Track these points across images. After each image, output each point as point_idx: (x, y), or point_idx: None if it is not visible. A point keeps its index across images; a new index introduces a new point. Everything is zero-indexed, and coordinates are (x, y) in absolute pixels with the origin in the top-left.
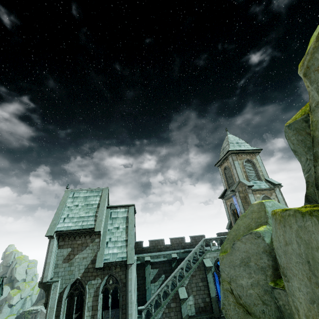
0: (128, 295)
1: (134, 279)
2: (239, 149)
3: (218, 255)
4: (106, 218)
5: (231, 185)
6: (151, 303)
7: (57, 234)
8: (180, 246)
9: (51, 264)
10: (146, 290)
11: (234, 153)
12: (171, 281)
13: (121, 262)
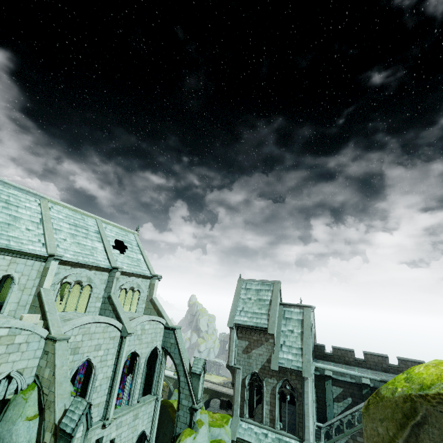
0: (305, 407)
1: (311, 393)
2: None
3: None
4: (279, 317)
5: None
6: (331, 425)
7: (236, 326)
8: (379, 367)
9: (233, 352)
10: (327, 406)
11: None
12: (357, 412)
13: (297, 372)
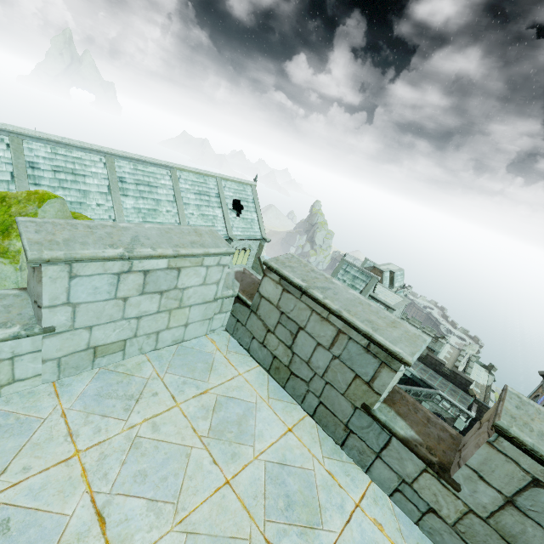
0: None
1: None
2: None
3: (441, 412)
4: None
5: None
6: None
7: None
8: (432, 367)
9: None
10: None
11: None
12: None
13: None
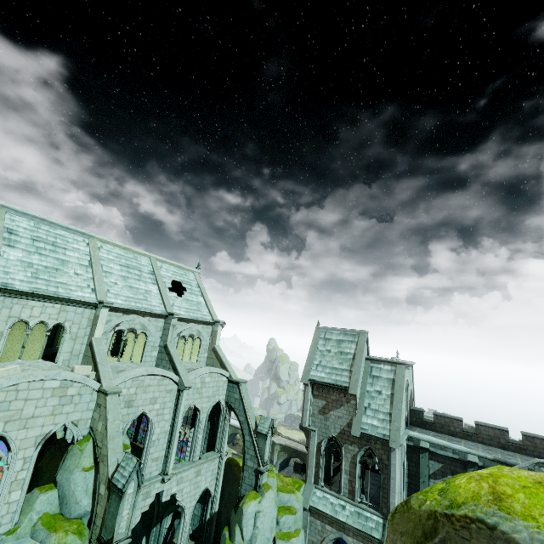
0: (391, 482)
1: (400, 467)
2: None
3: None
4: (365, 374)
5: None
6: None
7: (311, 382)
8: (495, 443)
9: (308, 411)
10: (421, 483)
11: None
12: None
13: (382, 440)
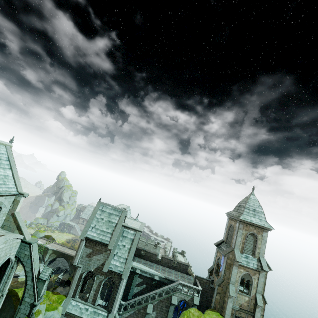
0: (117, 295)
1: (123, 287)
2: (250, 220)
3: (184, 298)
4: (119, 235)
5: (228, 243)
6: (129, 303)
7: (86, 238)
8: (167, 265)
9: (79, 256)
10: (131, 289)
11: (243, 222)
12: (146, 297)
13: (119, 274)
